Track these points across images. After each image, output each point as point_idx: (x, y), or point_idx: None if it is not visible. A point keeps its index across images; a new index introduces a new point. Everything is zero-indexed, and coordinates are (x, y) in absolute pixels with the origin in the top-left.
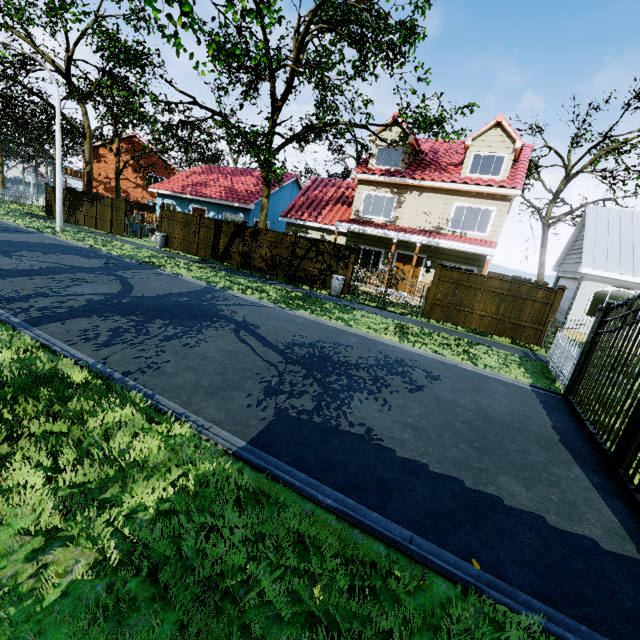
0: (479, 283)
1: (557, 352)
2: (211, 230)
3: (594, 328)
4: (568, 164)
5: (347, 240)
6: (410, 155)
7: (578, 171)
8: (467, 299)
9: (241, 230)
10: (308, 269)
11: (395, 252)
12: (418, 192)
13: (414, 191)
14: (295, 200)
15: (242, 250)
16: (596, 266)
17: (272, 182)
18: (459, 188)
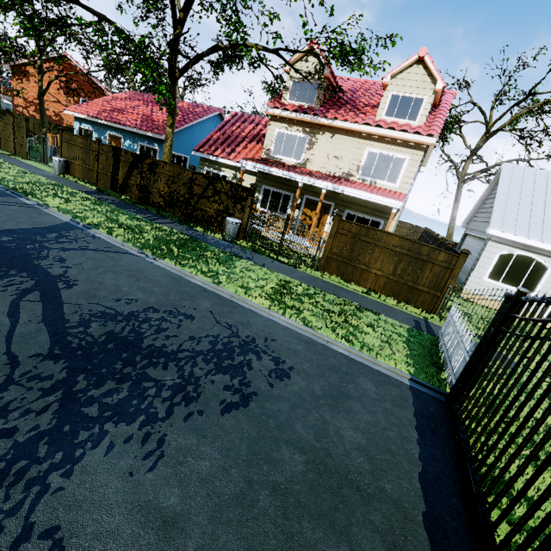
0: (378, 239)
1: (449, 331)
2: (110, 158)
3: (496, 321)
4: (489, 121)
5: (257, 181)
6: (326, 91)
7: (498, 129)
8: (364, 256)
9: (139, 161)
10: (205, 209)
11: (304, 197)
12: (331, 133)
13: (327, 132)
14: (211, 134)
15: (140, 183)
16: (504, 228)
17: (192, 114)
18: (372, 131)
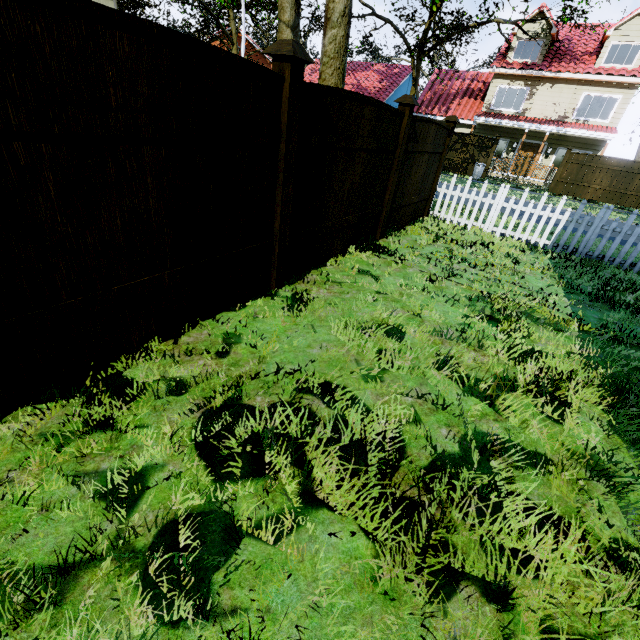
0: (600, 163)
1: None
2: None
3: None
4: None
5: (475, 132)
6: (548, 46)
7: None
8: (587, 176)
9: None
10: (452, 159)
11: (519, 141)
12: (551, 84)
13: (547, 83)
14: (423, 95)
15: None
16: None
17: (395, 77)
18: (592, 79)
